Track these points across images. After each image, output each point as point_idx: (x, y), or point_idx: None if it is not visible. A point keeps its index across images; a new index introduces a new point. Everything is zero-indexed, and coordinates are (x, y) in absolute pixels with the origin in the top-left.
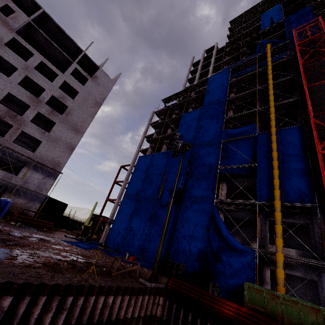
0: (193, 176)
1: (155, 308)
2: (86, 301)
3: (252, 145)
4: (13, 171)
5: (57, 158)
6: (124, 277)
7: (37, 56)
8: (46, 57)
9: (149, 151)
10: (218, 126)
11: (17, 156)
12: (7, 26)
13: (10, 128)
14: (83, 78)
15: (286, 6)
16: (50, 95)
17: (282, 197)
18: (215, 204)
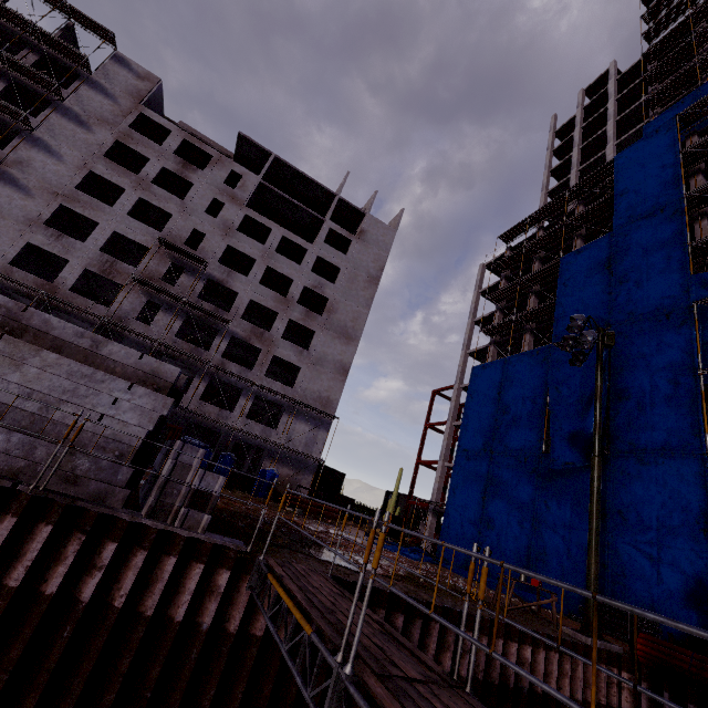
0: (625, 400)
1: (614, 693)
2: (489, 646)
3: None
4: (261, 422)
5: (325, 393)
6: (527, 617)
7: (276, 231)
8: (284, 226)
9: (490, 353)
10: (671, 268)
11: (272, 397)
12: (236, 202)
13: (255, 353)
14: (342, 241)
15: None
16: (301, 287)
17: None
18: None
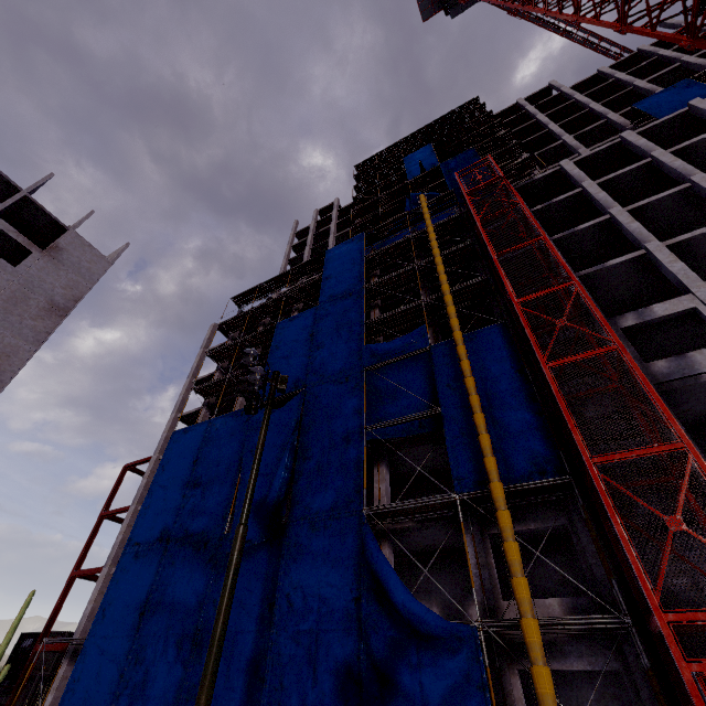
0: (309, 460)
1: None
2: None
3: (426, 371)
4: None
5: None
6: None
7: None
8: None
9: (202, 416)
10: (353, 339)
11: None
12: None
13: None
14: (17, 250)
15: (440, 149)
16: None
17: (503, 472)
18: (366, 523)
